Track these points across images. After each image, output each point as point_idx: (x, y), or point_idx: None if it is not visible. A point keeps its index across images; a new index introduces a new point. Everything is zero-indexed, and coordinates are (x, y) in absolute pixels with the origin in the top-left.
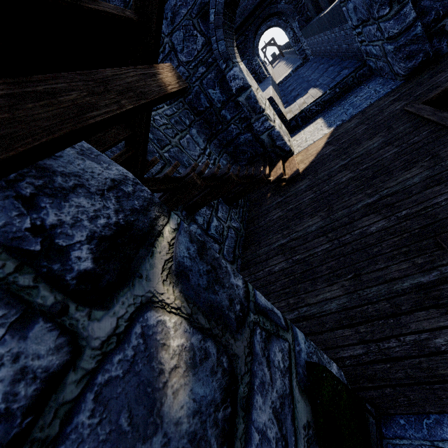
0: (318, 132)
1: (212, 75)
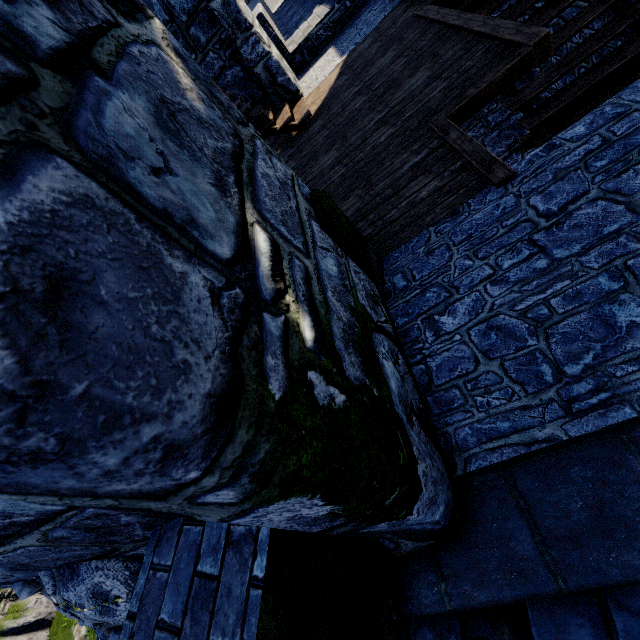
0: (329, 65)
1: None
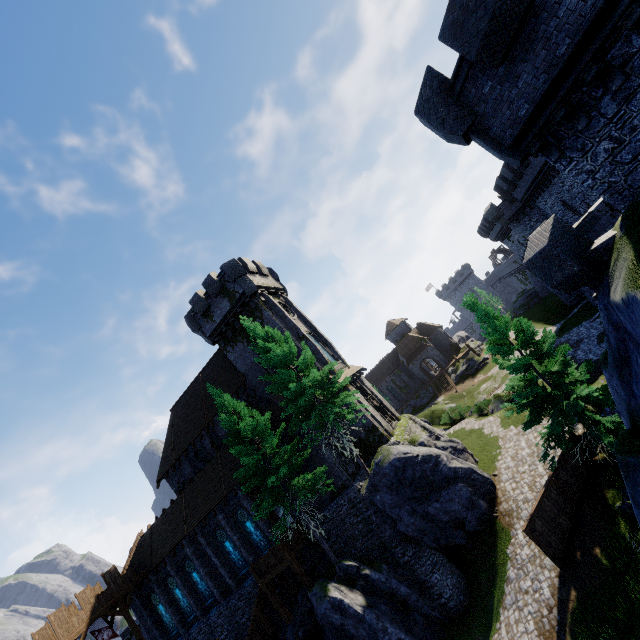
0: None
1: None
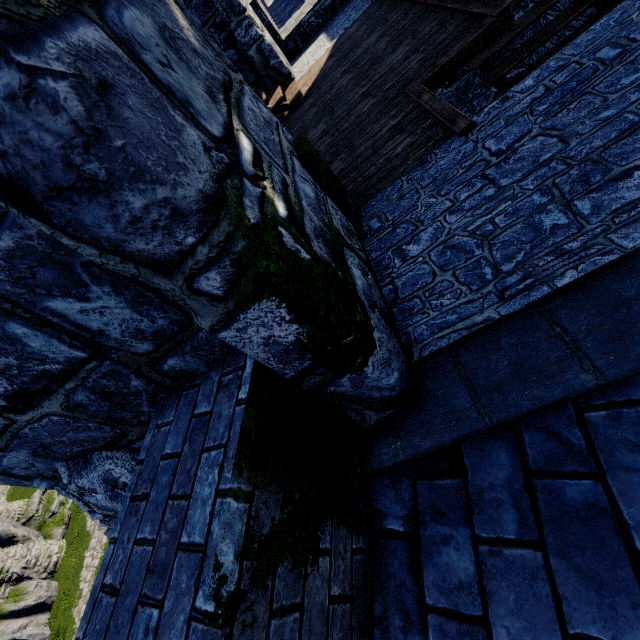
0: (320, 50)
1: None
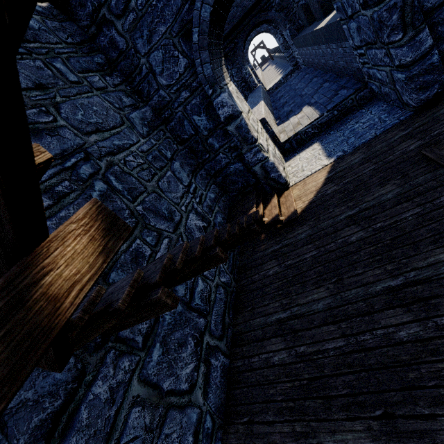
0: (316, 161)
1: (197, 101)
